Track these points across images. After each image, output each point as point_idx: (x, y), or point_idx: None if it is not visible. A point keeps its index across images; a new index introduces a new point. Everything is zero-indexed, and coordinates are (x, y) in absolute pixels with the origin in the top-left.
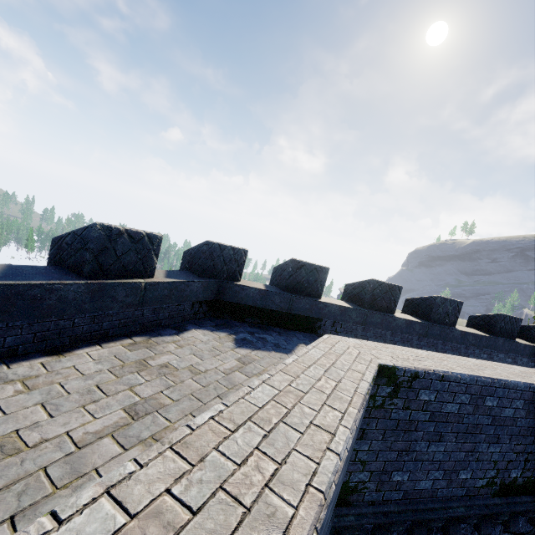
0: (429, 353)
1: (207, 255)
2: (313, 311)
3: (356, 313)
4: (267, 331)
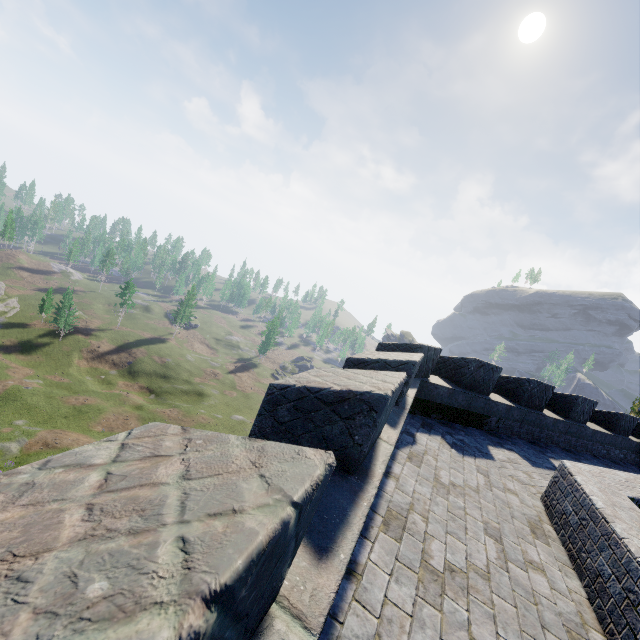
0: (624, 474)
1: None
2: (486, 409)
3: (518, 411)
4: (453, 429)
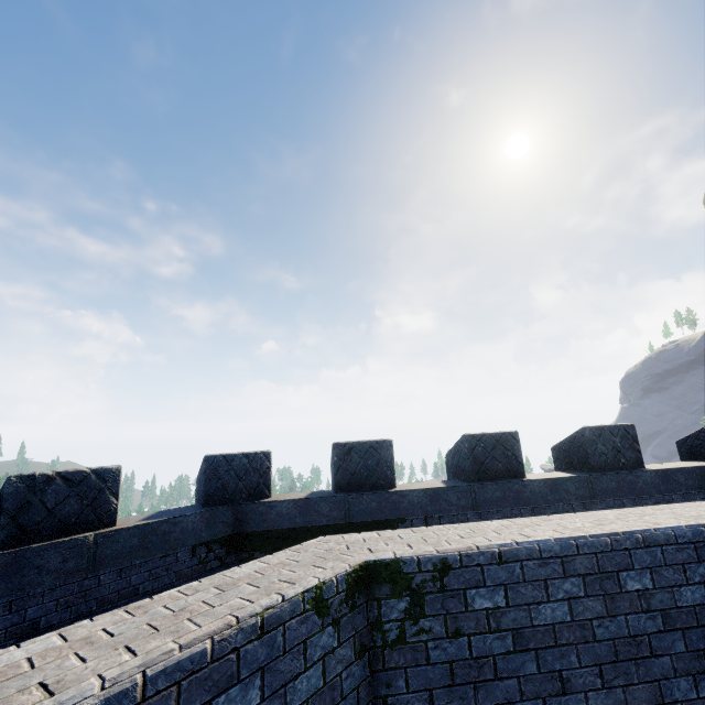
0: (511, 521)
1: (210, 474)
2: (386, 509)
3: (455, 492)
4: None
